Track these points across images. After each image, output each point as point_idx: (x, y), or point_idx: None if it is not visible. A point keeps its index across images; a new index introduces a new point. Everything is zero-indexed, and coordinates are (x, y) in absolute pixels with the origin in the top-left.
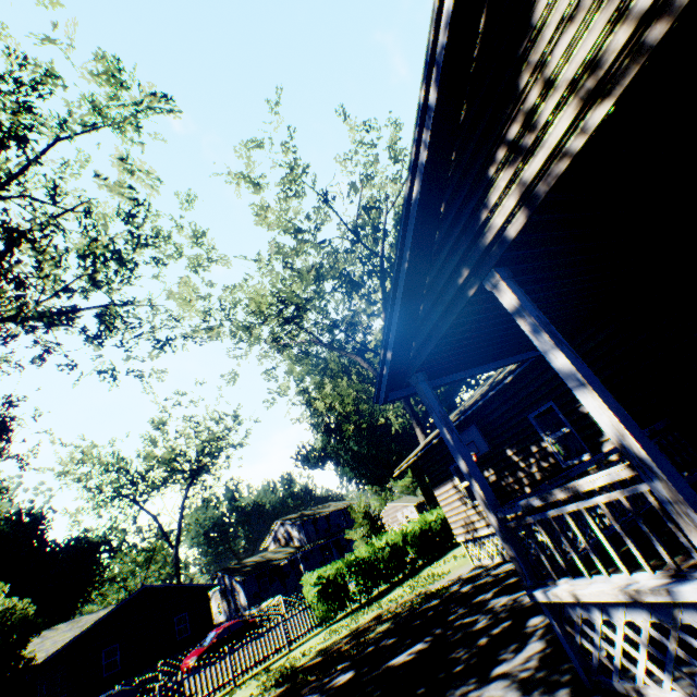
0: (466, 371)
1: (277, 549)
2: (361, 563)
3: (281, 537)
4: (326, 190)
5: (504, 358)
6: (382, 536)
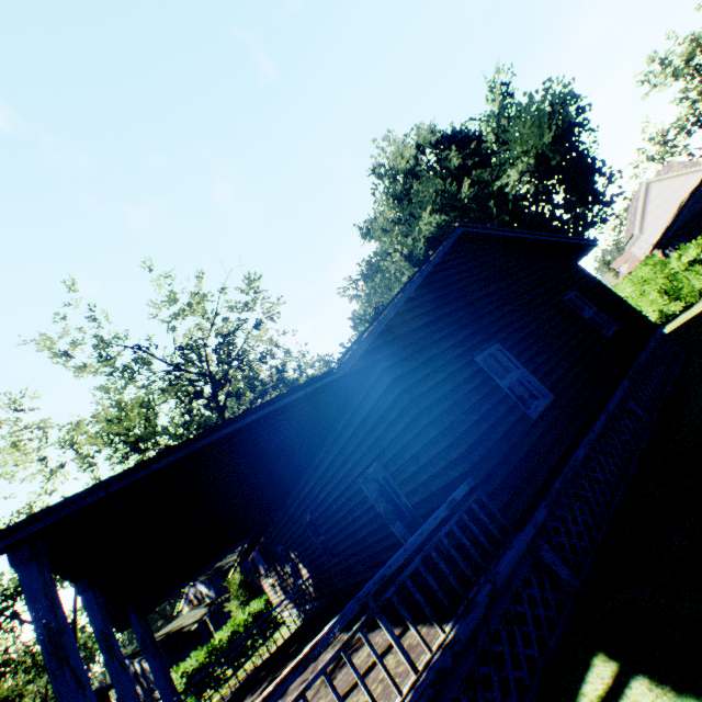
0: (190, 579)
1: (189, 612)
2: (225, 642)
3: (193, 597)
4: (138, 345)
5: (221, 555)
6: (247, 608)
